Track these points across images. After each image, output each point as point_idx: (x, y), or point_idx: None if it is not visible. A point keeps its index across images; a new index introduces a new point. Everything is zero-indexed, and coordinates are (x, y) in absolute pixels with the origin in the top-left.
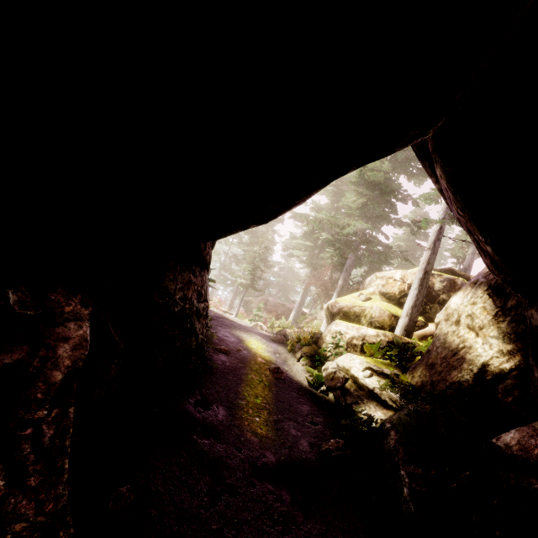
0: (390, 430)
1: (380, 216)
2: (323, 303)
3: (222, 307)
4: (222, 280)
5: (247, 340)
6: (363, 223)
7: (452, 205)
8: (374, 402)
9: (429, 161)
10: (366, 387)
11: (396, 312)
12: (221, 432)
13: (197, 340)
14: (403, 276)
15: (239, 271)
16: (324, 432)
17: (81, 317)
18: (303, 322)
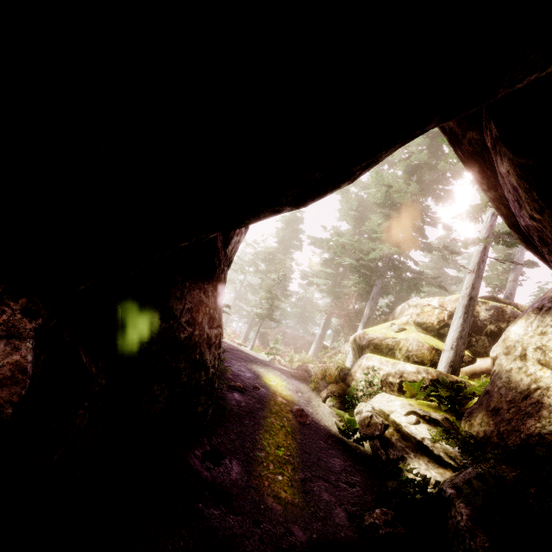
0: (456, 500)
1: (408, 240)
2: (347, 336)
3: (236, 339)
4: (237, 310)
5: (265, 375)
6: (391, 246)
7: (522, 208)
8: (425, 457)
9: (479, 166)
10: (413, 438)
11: (437, 344)
12: (235, 497)
13: (208, 375)
14: (440, 303)
15: (255, 300)
16: (365, 497)
17: (20, 333)
18: (325, 356)
